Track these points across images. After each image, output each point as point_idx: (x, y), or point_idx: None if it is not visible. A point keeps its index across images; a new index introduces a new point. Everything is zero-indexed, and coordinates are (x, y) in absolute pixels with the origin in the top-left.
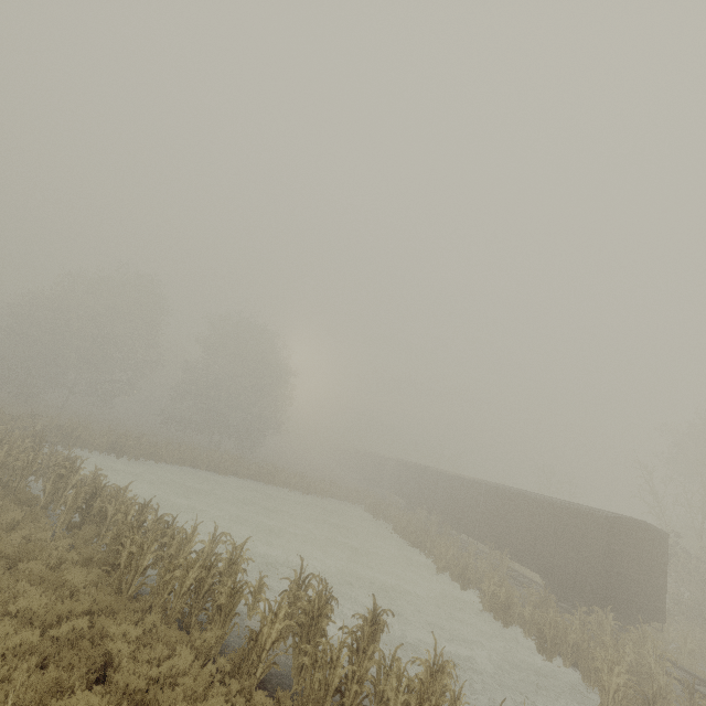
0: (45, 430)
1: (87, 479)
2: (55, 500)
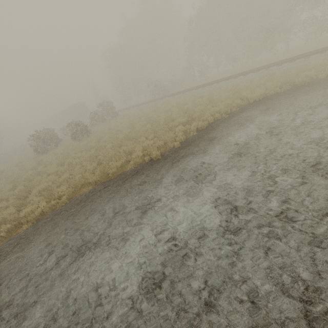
0: None
1: None
2: None
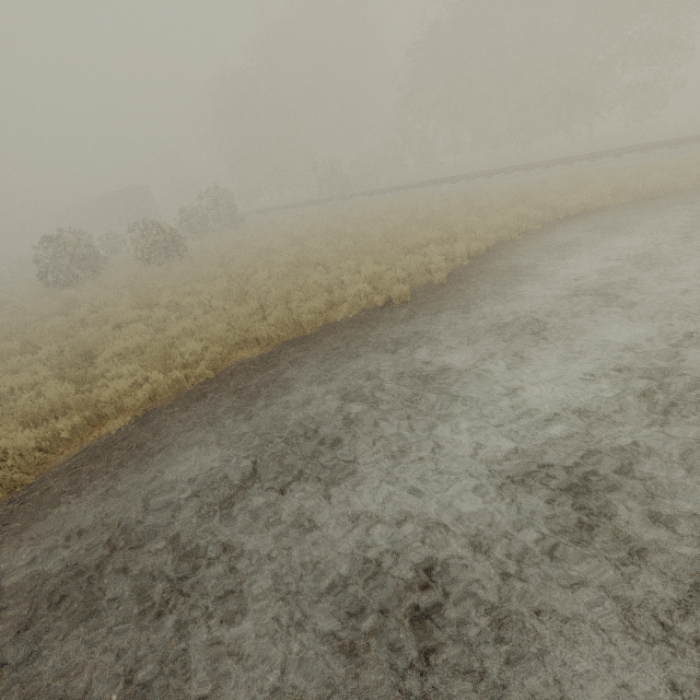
0: None
1: None
2: None
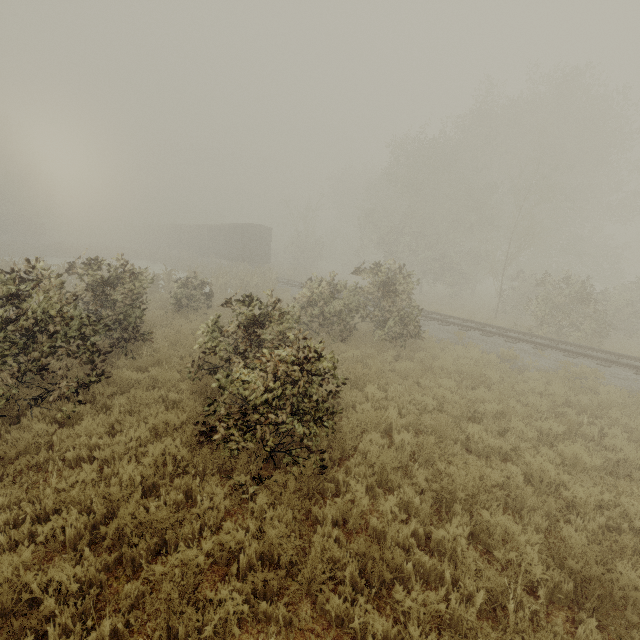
0: None
1: None
2: None
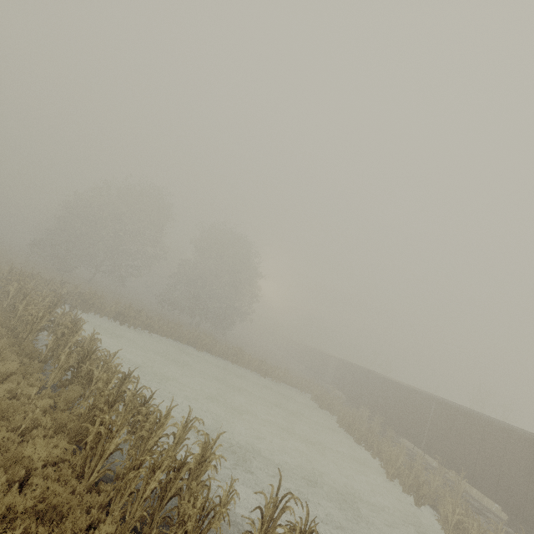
0: (69, 295)
1: (85, 340)
2: (55, 355)
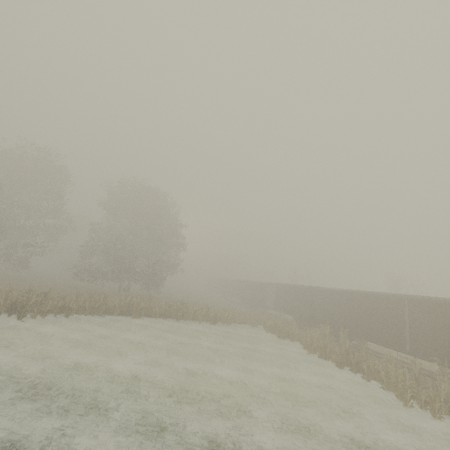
0: None
1: None
2: None
